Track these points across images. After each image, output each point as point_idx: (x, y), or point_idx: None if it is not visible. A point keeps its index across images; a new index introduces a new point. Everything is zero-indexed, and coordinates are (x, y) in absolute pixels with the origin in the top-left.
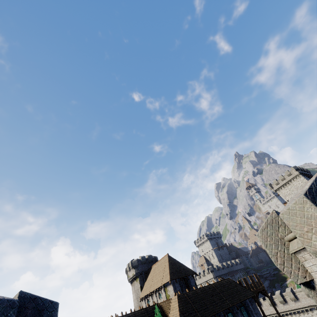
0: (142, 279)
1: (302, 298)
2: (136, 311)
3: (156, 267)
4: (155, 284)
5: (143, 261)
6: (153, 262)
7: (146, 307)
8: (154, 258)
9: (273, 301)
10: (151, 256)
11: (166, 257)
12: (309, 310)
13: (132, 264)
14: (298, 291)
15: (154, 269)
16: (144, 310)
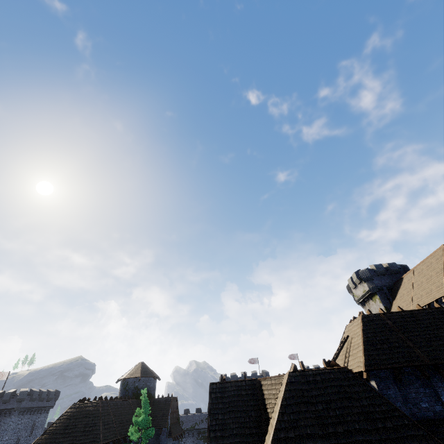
0: (385, 297)
1: None
2: (414, 311)
3: (415, 275)
4: (423, 297)
5: (380, 271)
6: (400, 273)
7: (436, 307)
8: (402, 267)
9: None
10: (395, 265)
11: (442, 251)
12: None
13: (357, 277)
14: None
15: (410, 279)
16: (434, 311)
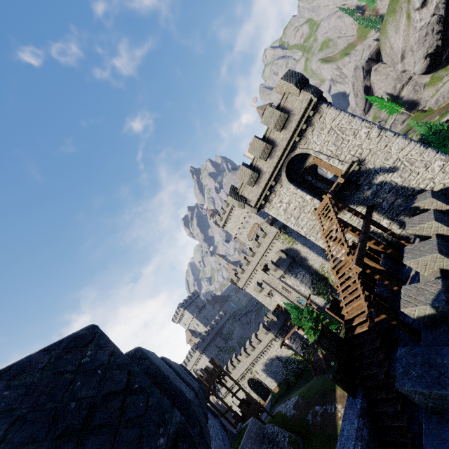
0: None
1: (264, 338)
2: None
3: None
4: None
5: None
6: None
7: None
8: None
9: (248, 353)
10: None
11: None
12: (271, 344)
13: None
14: (260, 334)
15: None
16: None
